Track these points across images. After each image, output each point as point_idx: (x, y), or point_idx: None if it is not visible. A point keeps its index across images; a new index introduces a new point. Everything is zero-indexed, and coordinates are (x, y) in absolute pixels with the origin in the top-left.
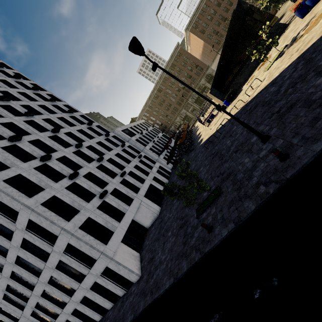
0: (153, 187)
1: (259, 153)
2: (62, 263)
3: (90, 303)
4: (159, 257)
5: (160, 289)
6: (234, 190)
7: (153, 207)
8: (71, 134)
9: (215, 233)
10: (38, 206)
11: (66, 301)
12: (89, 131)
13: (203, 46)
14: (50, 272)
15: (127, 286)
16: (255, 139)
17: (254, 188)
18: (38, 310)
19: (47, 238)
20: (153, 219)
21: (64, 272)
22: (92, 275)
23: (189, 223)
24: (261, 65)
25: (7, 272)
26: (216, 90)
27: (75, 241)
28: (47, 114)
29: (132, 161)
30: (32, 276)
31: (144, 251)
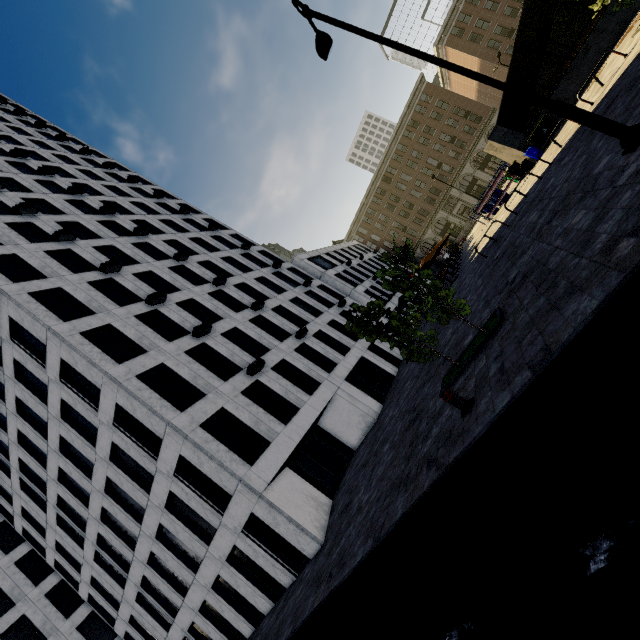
0: (367, 364)
1: (618, 179)
2: (176, 499)
3: (232, 594)
4: (359, 500)
5: (345, 567)
6: (539, 296)
7: (364, 403)
8: (211, 265)
9: (478, 410)
10: (130, 379)
11: (187, 580)
12: (243, 260)
13: (479, 70)
14: (157, 516)
15: (298, 565)
16: (606, 160)
17: (597, 261)
18: (147, 593)
19: (148, 444)
20: (365, 429)
21: (180, 518)
22: (227, 530)
23: (425, 412)
24: (625, 33)
25: (96, 508)
26: (505, 129)
27: (190, 452)
28: (173, 234)
29: (325, 312)
30: (132, 521)
31: (339, 494)
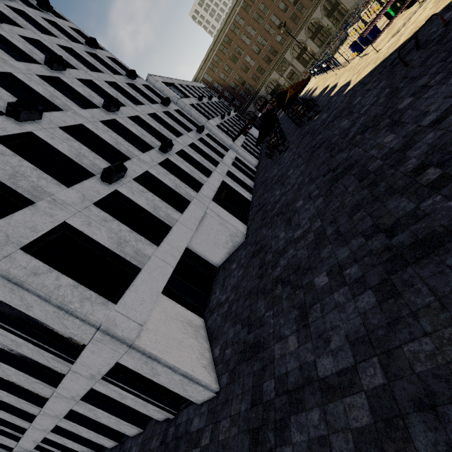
0: (227, 188)
1: None
2: None
3: (90, 418)
4: (297, 356)
5: None
6: None
7: (231, 223)
8: (43, 48)
9: None
10: None
11: (32, 412)
12: (90, 58)
13: None
14: None
15: (176, 402)
16: None
17: None
18: None
19: None
20: (231, 248)
21: (10, 361)
22: (80, 375)
23: None
24: None
25: None
26: None
27: (5, 290)
28: None
29: (185, 135)
30: None
31: (215, 316)
